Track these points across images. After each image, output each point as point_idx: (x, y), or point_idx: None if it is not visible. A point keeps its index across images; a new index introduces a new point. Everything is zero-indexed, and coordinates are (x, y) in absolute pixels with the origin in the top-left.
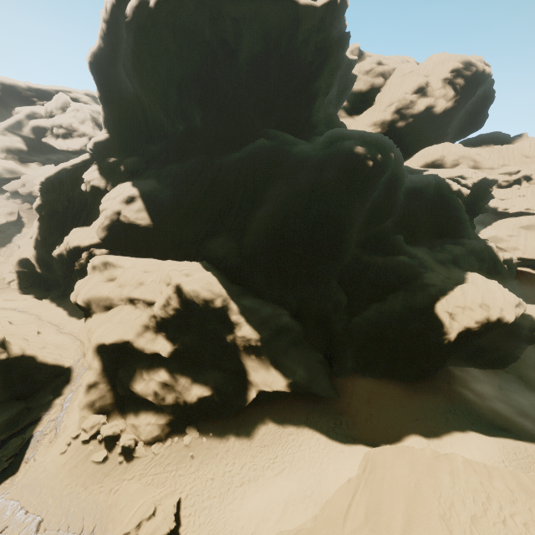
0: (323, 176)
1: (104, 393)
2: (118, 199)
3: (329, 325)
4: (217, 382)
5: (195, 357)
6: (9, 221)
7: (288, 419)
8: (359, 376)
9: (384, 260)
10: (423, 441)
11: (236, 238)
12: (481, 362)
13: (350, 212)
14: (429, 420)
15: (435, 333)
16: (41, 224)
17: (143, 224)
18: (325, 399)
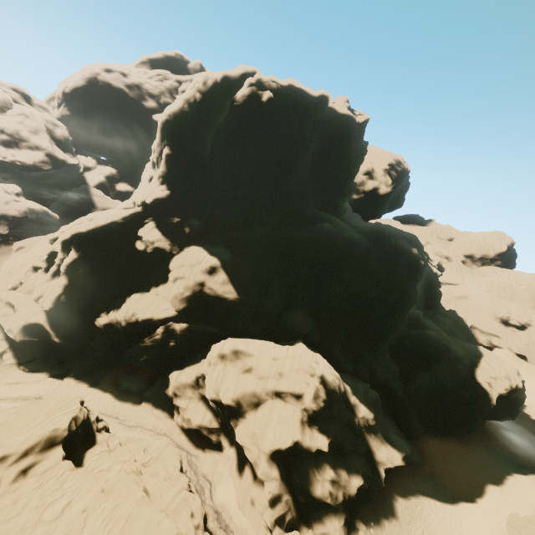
0: (391, 268)
1: (289, 505)
2: (199, 268)
3: (391, 392)
4: (363, 468)
5: (340, 446)
6: None
7: (406, 490)
8: (428, 437)
9: (417, 333)
10: (497, 489)
11: (310, 312)
12: (502, 416)
13: (415, 301)
14: (488, 469)
15: (483, 399)
16: (70, 282)
17: (231, 298)
18: (415, 463)
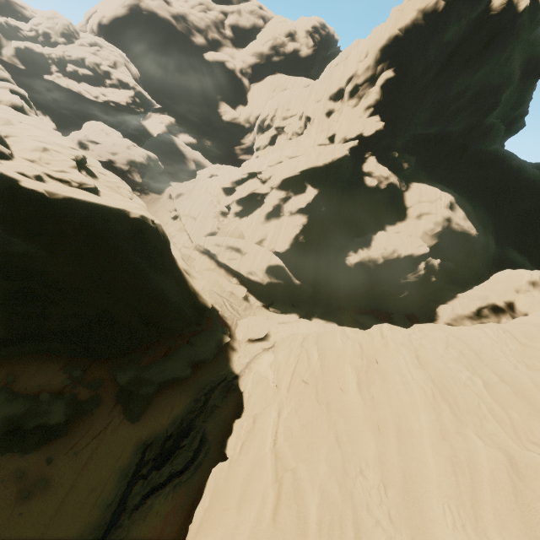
0: None
1: None
2: (441, 204)
3: None
4: None
5: None
6: None
7: None
8: None
9: None
10: None
11: (517, 250)
12: None
13: None
14: None
15: None
16: (308, 222)
17: (474, 234)
18: None
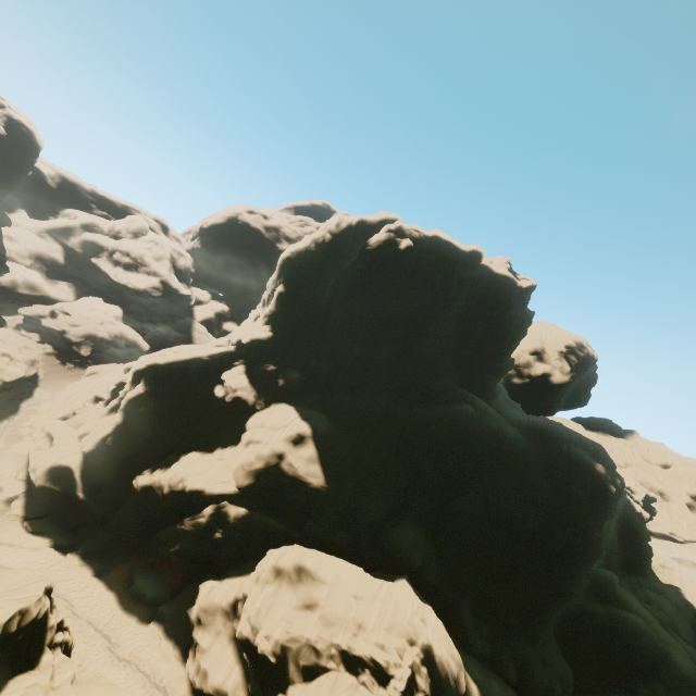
0: (560, 488)
1: None
2: (282, 433)
3: None
4: None
5: None
6: (26, 375)
7: None
8: None
9: (608, 612)
10: None
11: (427, 533)
12: None
13: (601, 551)
14: None
15: None
16: (124, 422)
17: (315, 484)
18: None
